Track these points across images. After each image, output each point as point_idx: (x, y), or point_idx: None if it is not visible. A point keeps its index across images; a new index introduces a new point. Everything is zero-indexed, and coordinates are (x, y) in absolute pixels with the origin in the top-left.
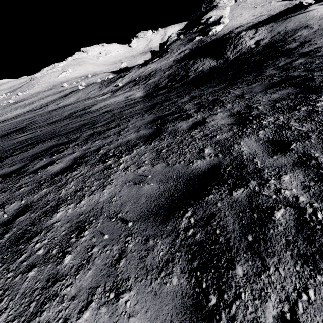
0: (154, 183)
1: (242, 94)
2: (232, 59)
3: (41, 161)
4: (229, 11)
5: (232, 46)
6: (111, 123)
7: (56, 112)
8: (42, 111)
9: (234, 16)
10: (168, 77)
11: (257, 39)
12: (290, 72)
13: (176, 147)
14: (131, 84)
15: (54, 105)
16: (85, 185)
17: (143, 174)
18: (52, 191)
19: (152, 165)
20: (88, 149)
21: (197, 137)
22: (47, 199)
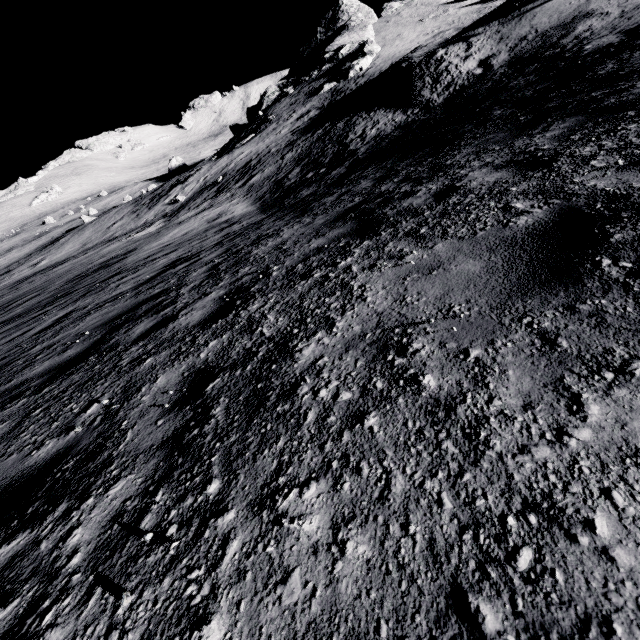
0: None
1: None
2: (443, 101)
3: None
4: (373, 33)
5: (428, 78)
6: (251, 305)
7: (31, 284)
8: None
9: (388, 40)
10: (300, 163)
11: (479, 57)
12: None
13: None
14: (210, 191)
15: (27, 267)
16: None
17: None
18: None
19: None
20: None
21: None
22: None
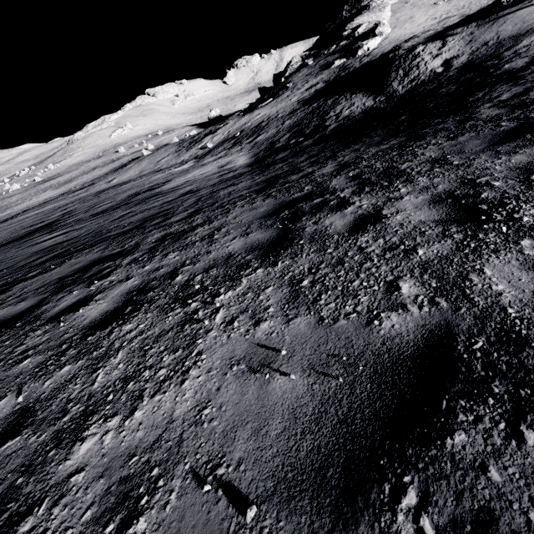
0: (297, 374)
1: (443, 157)
2: (403, 93)
3: (70, 294)
4: (390, 14)
5: (401, 71)
6: (197, 216)
7: (107, 194)
8: (85, 193)
9: (400, 21)
10: (291, 130)
11: (446, 56)
12: (532, 110)
13: (331, 275)
14: (229, 143)
15: (104, 182)
16: (144, 363)
17: (267, 343)
18: (80, 373)
19: (286, 320)
20: (155, 270)
21: (372, 250)
22: (67, 395)
